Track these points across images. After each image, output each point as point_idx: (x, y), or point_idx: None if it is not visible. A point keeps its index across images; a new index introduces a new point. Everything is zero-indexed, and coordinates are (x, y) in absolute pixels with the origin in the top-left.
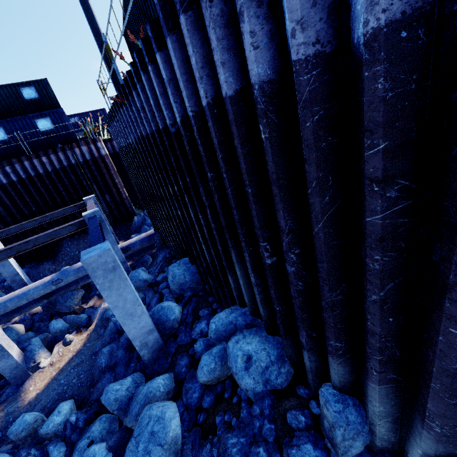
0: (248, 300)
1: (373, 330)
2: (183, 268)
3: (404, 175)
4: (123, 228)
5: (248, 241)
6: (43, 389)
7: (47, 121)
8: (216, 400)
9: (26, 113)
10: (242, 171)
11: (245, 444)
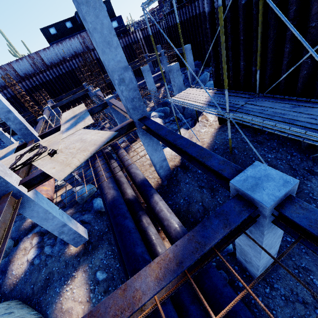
0: None
1: None
2: (196, 63)
3: None
4: None
5: None
6: None
7: (115, 22)
8: None
9: None
10: None
11: None
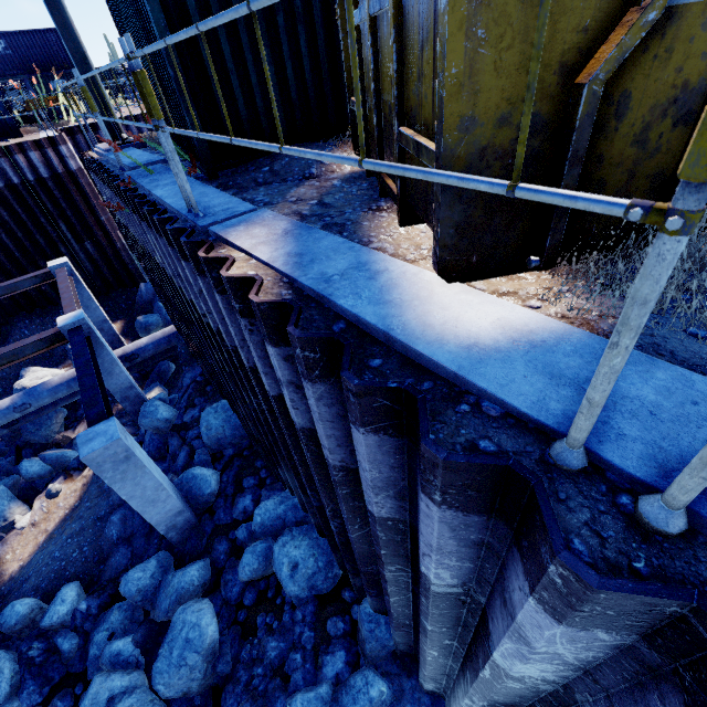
0: (299, 501)
1: (389, 609)
2: (222, 418)
3: (399, 564)
4: (122, 299)
5: (297, 472)
6: (28, 561)
7: None
8: (259, 598)
9: None
10: (288, 441)
11: (284, 649)
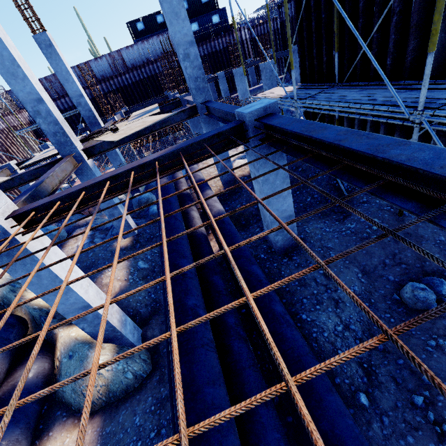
0: None
1: None
2: None
3: None
4: None
5: None
6: None
7: (217, 16)
8: None
9: (201, 13)
10: None
11: None
